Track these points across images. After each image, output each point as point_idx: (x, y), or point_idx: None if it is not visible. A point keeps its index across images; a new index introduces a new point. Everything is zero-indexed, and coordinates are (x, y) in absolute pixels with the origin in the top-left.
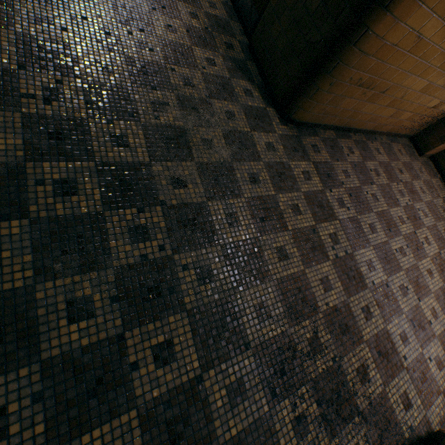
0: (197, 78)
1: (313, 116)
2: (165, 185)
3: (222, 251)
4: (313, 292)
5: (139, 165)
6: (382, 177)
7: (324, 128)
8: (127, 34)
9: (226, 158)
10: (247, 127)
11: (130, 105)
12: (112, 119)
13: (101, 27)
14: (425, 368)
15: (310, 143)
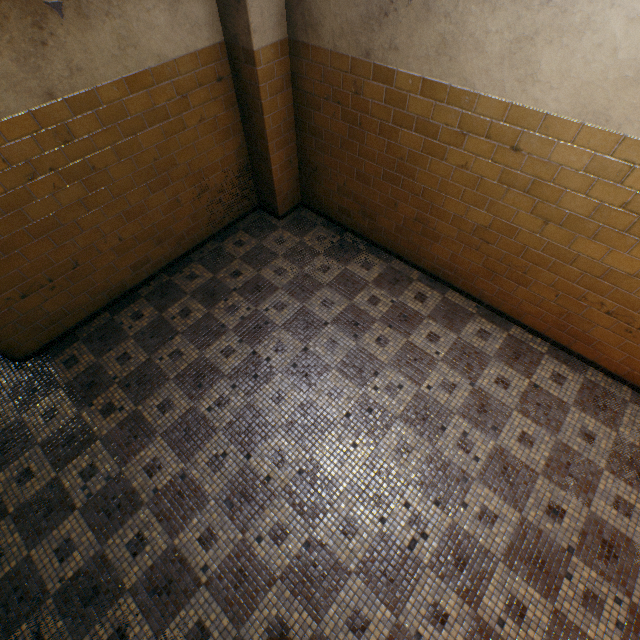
0: None
1: (40, 337)
2: None
3: None
4: (42, 575)
5: None
6: (195, 312)
7: (90, 321)
8: None
9: None
10: None
11: None
12: None
13: None
14: (248, 559)
15: (64, 361)
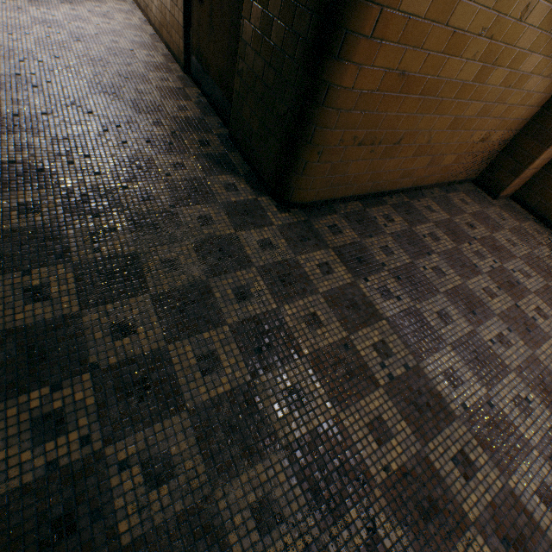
0: (159, 188)
1: (319, 192)
2: (100, 338)
3: (190, 419)
4: (358, 451)
5: (63, 320)
6: (443, 241)
7: (344, 202)
8: (67, 164)
9: (199, 277)
10: (230, 228)
11: (59, 244)
12: (31, 268)
13: (33, 166)
14: None
15: (326, 225)
